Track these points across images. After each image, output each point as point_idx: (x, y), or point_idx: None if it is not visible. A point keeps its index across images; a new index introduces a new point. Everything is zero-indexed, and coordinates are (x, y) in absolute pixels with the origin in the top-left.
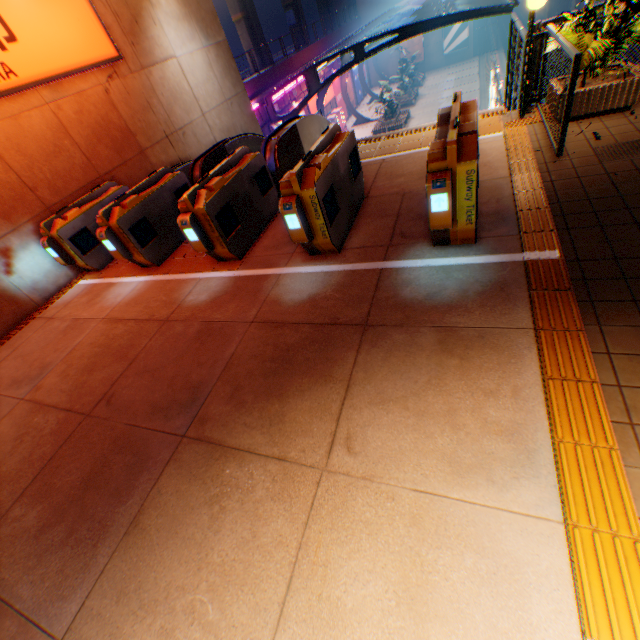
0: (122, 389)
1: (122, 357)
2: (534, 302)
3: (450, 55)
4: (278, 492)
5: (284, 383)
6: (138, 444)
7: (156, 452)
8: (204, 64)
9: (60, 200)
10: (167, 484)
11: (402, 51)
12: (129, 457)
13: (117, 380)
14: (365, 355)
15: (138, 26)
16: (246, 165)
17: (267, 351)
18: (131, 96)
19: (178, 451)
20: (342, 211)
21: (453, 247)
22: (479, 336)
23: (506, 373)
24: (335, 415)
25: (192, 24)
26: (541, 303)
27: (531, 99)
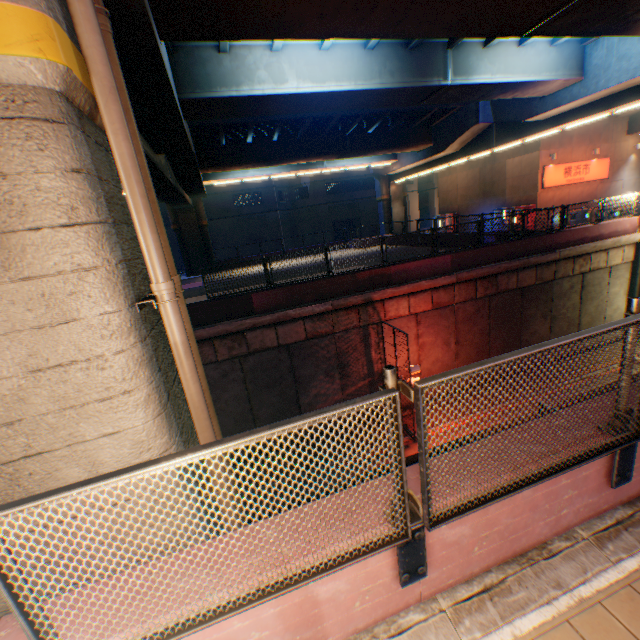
0: None
1: None
2: None
3: None
4: None
5: None
6: None
7: None
8: (631, 184)
9: (569, 208)
10: None
11: None
12: None
13: None
14: None
15: (615, 171)
16: (638, 206)
17: None
18: (601, 189)
19: None
20: None
21: None
22: None
23: None
24: None
25: (635, 171)
26: None
27: None
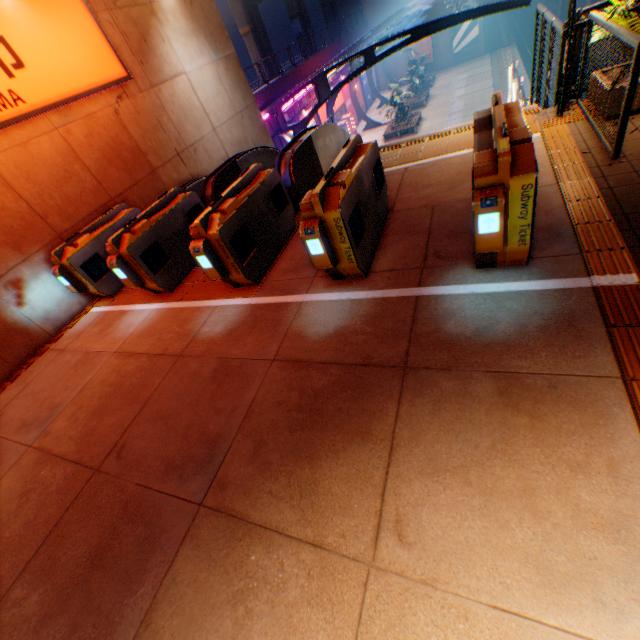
0: (133, 439)
1: (134, 399)
2: (616, 342)
3: (460, 54)
4: (315, 593)
5: (314, 440)
6: (150, 512)
7: (170, 524)
8: (214, 78)
9: (71, 226)
10: (183, 570)
11: (411, 53)
12: (140, 528)
13: (128, 427)
14: (408, 407)
15: (146, 44)
16: (260, 183)
17: (292, 397)
18: (141, 115)
19: (195, 525)
20: (368, 230)
21: (500, 269)
22: (550, 386)
23: (595, 439)
24: (379, 487)
25: (201, 39)
26: (625, 343)
27: (570, 95)
